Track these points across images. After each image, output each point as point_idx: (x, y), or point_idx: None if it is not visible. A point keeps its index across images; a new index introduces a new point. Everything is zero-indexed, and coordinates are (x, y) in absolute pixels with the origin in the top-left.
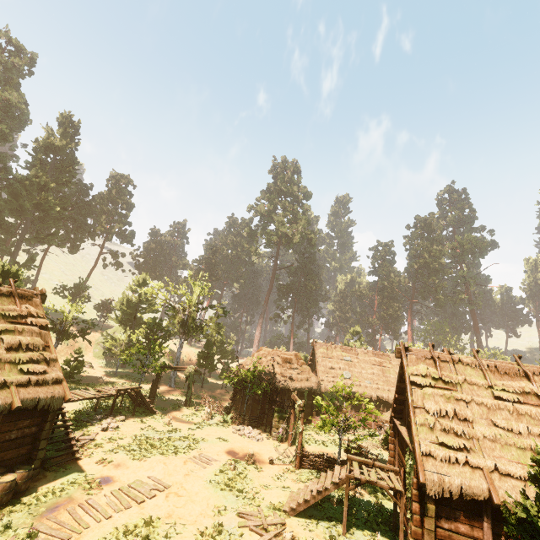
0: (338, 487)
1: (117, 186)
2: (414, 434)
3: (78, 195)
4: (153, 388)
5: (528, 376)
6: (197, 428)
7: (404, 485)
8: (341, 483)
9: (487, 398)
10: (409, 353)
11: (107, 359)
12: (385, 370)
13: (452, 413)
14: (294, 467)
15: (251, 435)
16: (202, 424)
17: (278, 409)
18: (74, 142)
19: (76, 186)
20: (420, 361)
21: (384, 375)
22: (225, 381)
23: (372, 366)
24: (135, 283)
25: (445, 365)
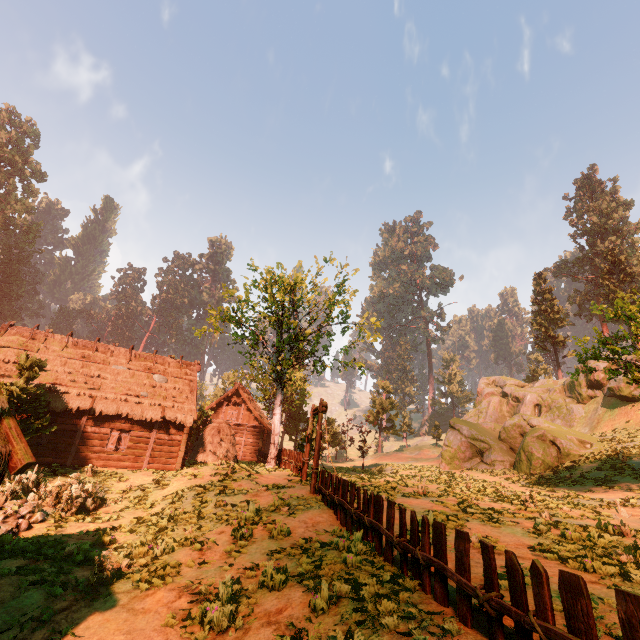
0: None
1: None
2: None
3: None
4: None
5: (96, 349)
6: None
7: None
8: None
9: (52, 356)
10: (12, 329)
11: None
12: None
13: (14, 360)
14: None
15: None
16: None
17: None
18: None
19: None
20: (18, 334)
21: None
22: None
23: None
24: None
25: (38, 338)
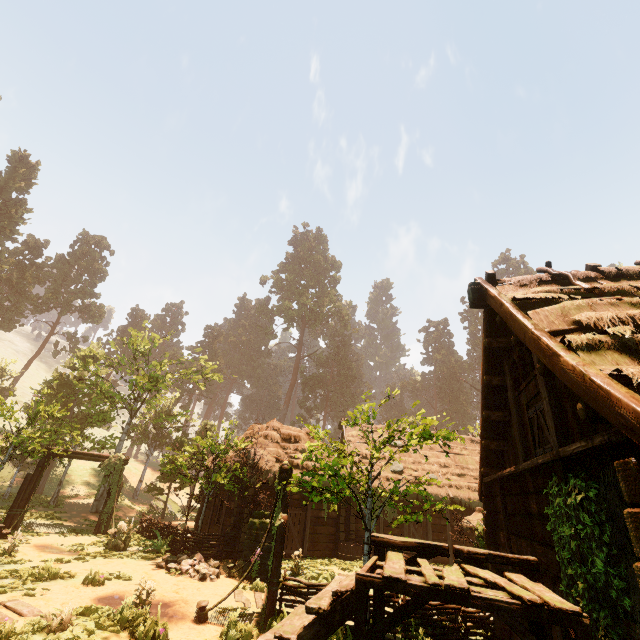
0: (328, 632)
1: (85, 246)
2: (578, 364)
3: (25, 254)
4: (25, 491)
5: None
6: (76, 559)
7: (556, 633)
8: (337, 613)
9: None
10: (500, 285)
11: (16, 481)
12: (458, 459)
13: None
14: (263, 627)
15: (195, 570)
16: (99, 555)
17: (259, 513)
18: (25, 182)
19: (25, 244)
20: (529, 288)
21: (457, 465)
22: (166, 469)
23: (437, 453)
24: (79, 358)
25: (589, 284)
